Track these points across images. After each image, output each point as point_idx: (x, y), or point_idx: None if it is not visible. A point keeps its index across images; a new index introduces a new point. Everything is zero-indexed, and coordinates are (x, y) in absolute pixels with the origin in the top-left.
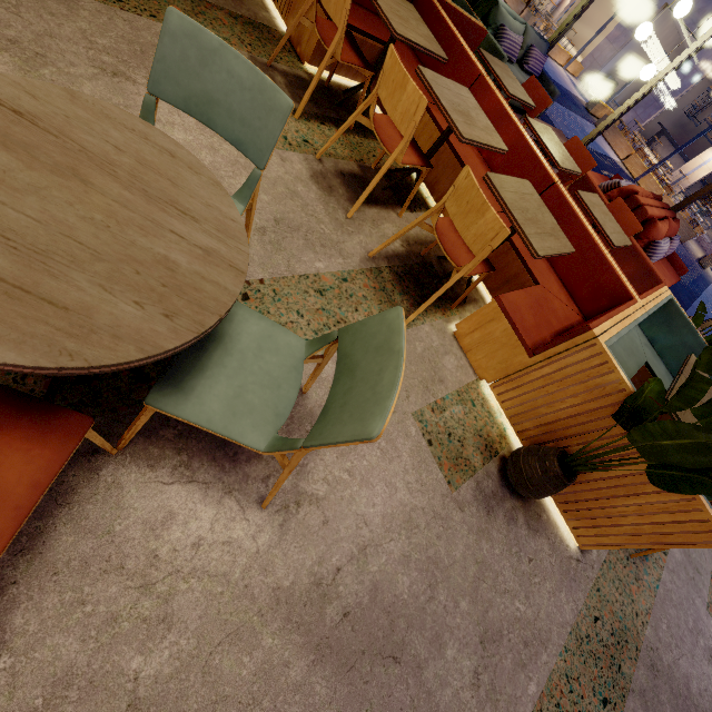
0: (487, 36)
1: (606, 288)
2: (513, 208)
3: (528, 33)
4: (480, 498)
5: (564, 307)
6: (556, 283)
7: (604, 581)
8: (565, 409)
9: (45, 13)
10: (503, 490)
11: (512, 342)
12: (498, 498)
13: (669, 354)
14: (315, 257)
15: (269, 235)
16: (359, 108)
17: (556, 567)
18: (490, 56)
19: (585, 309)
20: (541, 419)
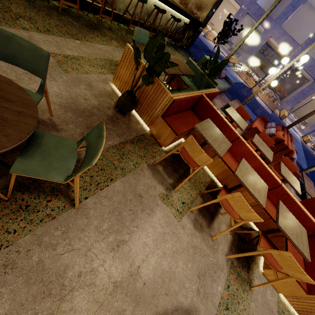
0: None
1: (311, 228)
2: (292, 238)
3: None
4: None
5: None
6: None
7: None
8: None
9: (80, 233)
10: None
11: (296, 286)
12: None
13: None
14: (216, 284)
15: (201, 291)
16: (215, 200)
17: None
18: (228, 110)
19: None
20: None
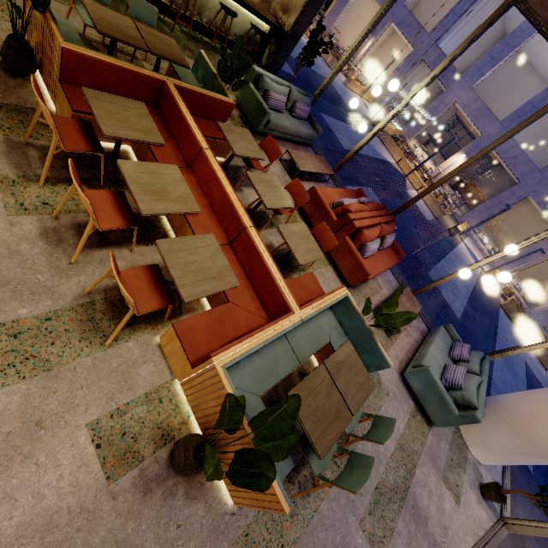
0: (257, 97)
1: (278, 302)
2: (174, 266)
3: (293, 93)
4: (139, 484)
5: (250, 316)
6: (250, 296)
7: (256, 525)
8: (211, 408)
9: None
10: (169, 470)
11: (183, 356)
12: (161, 479)
13: (351, 333)
14: (20, 305)
15: None
16: (69, 190)
17: (207, 526)
18: (228, 126)
19: (271, 314)
20: (204, 412)
